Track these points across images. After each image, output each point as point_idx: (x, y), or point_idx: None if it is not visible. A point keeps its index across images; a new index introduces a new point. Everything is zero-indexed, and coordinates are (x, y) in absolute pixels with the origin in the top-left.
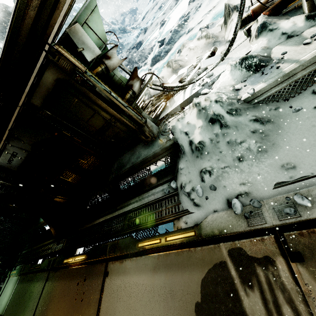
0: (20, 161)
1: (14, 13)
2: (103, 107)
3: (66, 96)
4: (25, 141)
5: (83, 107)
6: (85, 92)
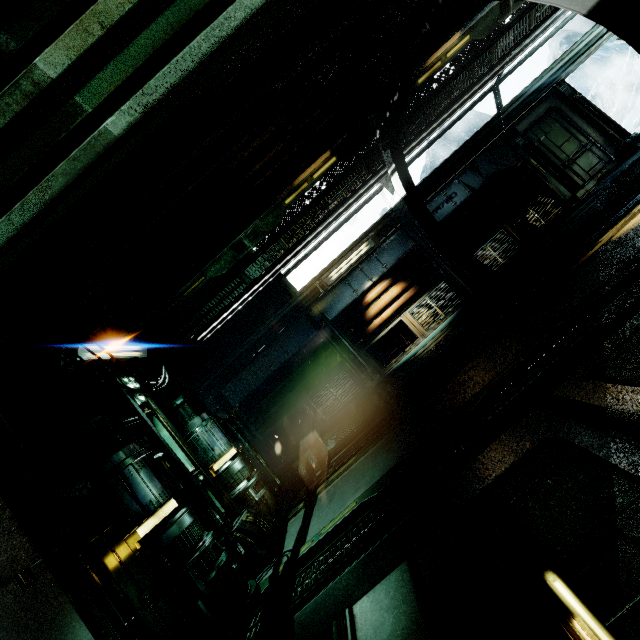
0: (449, 210)
1: (562, 55)
2: (582, 129)
3: (550, 122)
4: (481, 172)
5: (561, 132)
6: (569, 117)
